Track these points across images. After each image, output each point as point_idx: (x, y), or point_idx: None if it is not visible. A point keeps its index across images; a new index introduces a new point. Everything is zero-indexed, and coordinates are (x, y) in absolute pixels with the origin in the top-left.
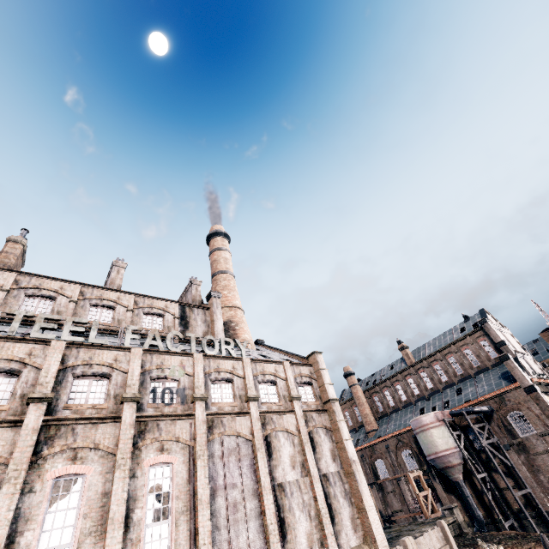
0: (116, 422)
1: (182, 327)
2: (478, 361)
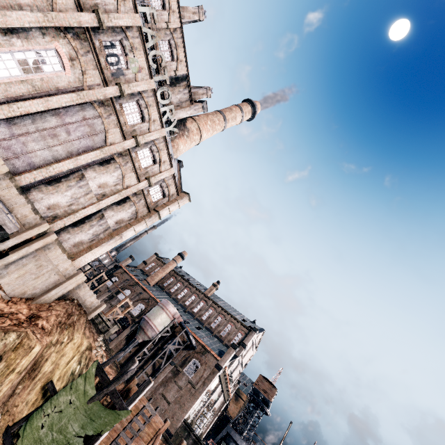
0: (77, 8)
1: (170, 80)
2: (225, 335)
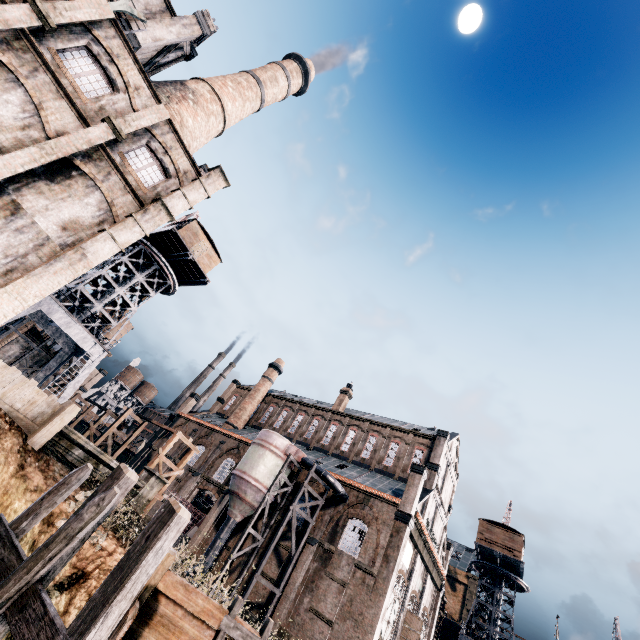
0: None
1: None
2: (393, 462)
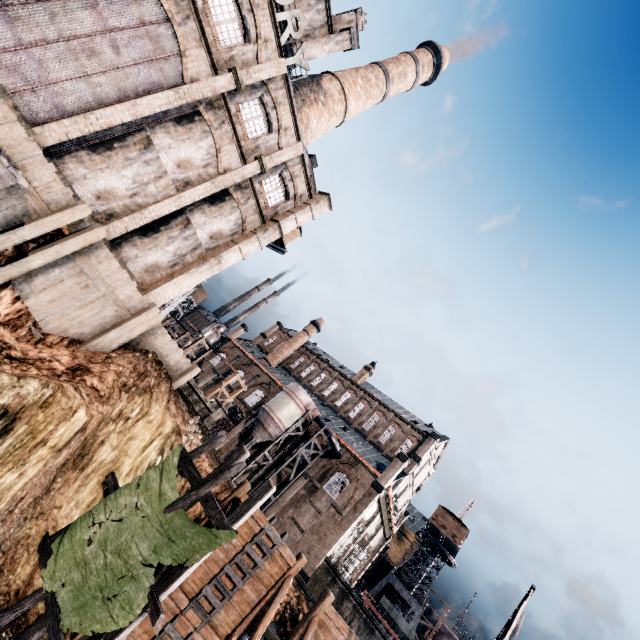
0: None
1: None
2: (386, 441)
